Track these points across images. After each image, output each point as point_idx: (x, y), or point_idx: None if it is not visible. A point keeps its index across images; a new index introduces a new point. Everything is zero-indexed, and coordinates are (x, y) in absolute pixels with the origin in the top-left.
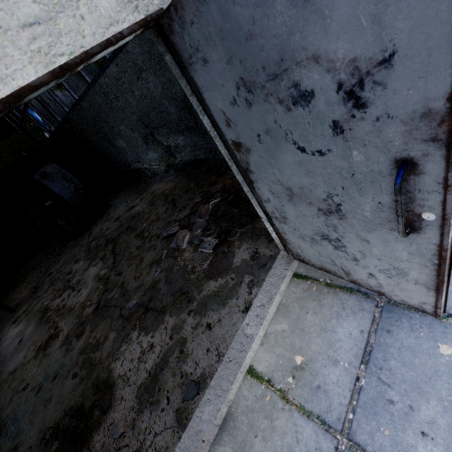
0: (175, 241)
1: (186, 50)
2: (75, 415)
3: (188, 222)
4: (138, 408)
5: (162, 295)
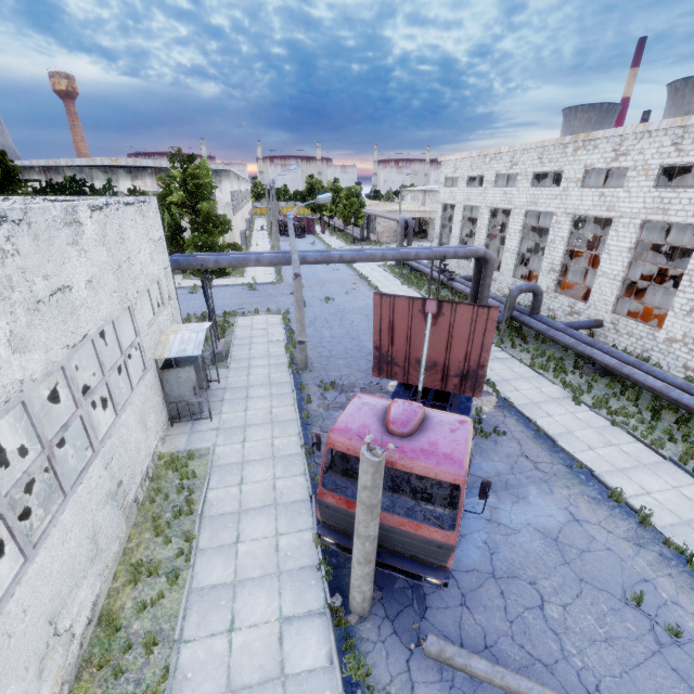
0: None
1: None
2: None
3: None
4: None
5: None
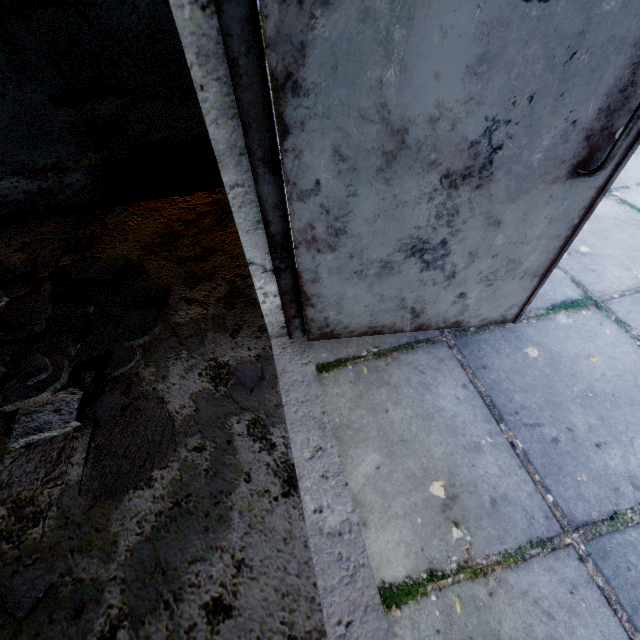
0: None
1: None
2: None
3: None
4: None
5: None
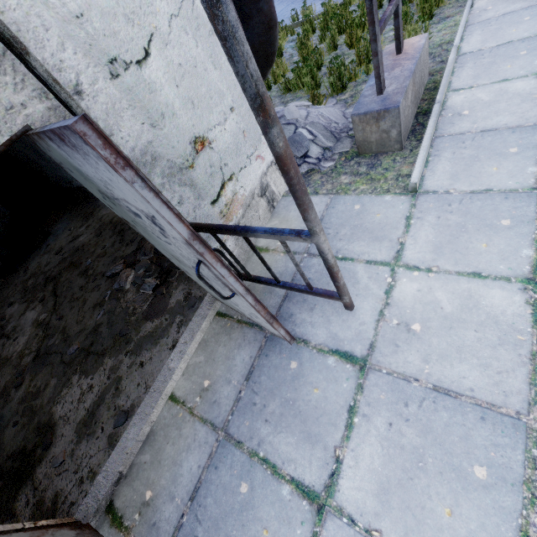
0: (118, 281)
1: (54, 159)
2: (18, 457)
3: (134, 259)
4: (77, 440)
5: (103, 338)
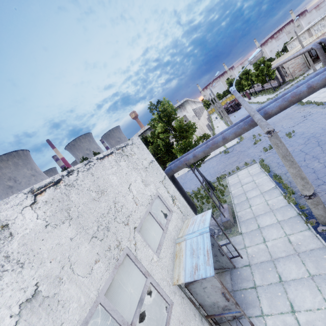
0: None
1: None
2: None
3: None
4: None
5: None
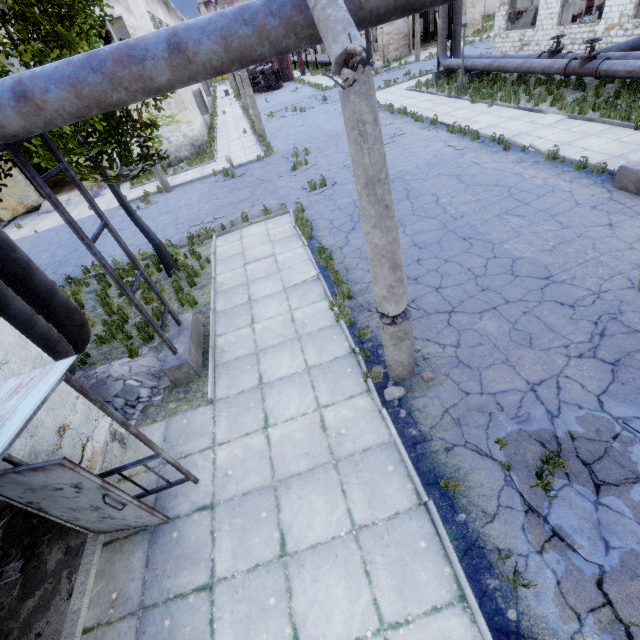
0: None
1: None
2: None
3: None
4: None
5: None
